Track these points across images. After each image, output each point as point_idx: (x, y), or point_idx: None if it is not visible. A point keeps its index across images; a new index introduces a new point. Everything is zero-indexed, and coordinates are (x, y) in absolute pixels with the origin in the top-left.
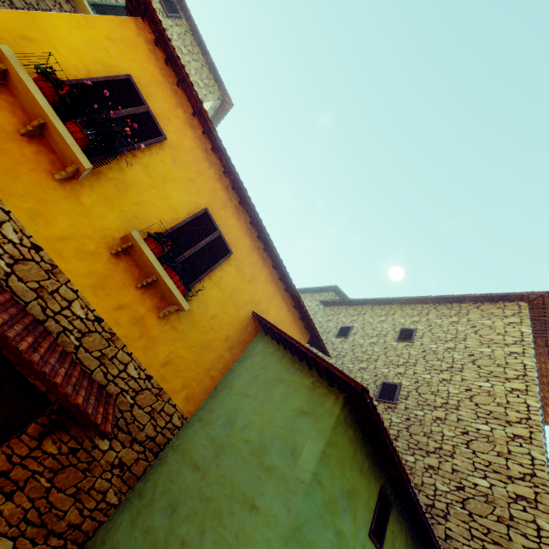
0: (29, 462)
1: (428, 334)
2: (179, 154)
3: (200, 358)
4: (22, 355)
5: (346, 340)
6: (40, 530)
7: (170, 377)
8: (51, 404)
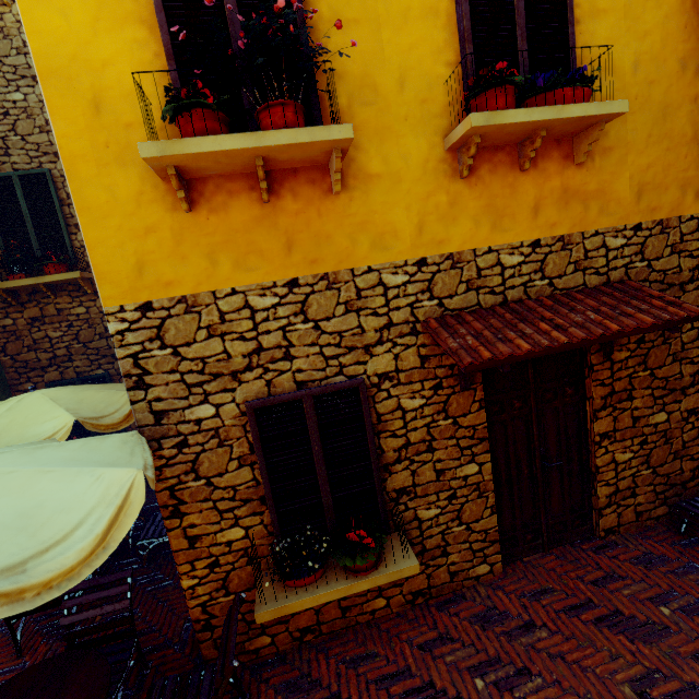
0: (618, 375)
1: None
2: None
3: (669, 139)
4: (572, 344)
5: None
6: (673, 394)
7: (656, 201)
8: None
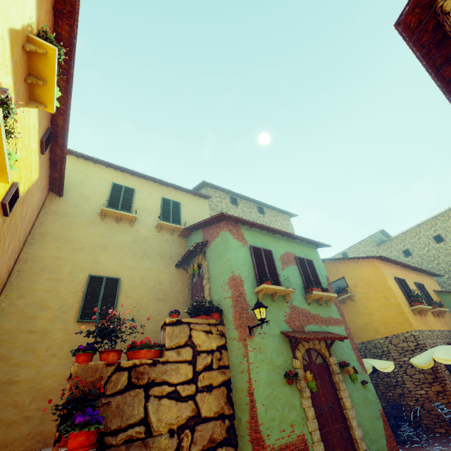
0: None
1: (447, 234)
2: (403, 278)
3: (448, 316)
4: None
5: (414, 256)
6: None
7: None
8: None
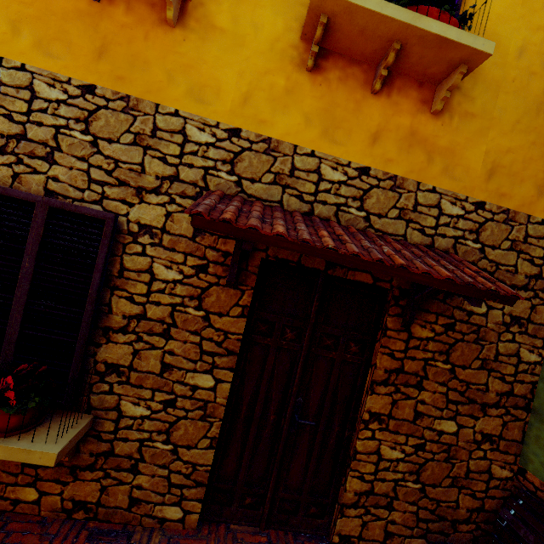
0: (413, 353)
1: None
2: None
3: (538, 134)
4: (339, 253)
5: None
6: (471, 406)
7: (508, 188)
8: (387, 292)
